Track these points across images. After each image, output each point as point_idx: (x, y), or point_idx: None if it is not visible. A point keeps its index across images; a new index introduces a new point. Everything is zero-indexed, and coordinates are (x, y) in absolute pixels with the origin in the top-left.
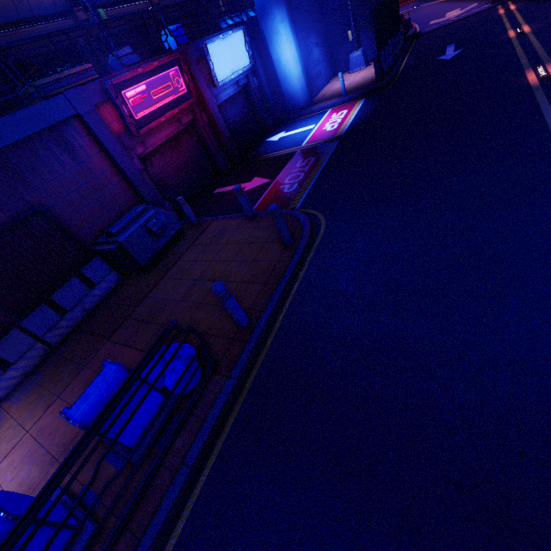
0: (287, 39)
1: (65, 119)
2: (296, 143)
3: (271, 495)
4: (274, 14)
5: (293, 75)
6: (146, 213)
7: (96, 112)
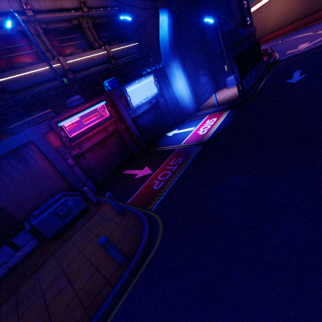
0: (180, 76)
1: (23, 144)
2: (179, 141)
3: None
4: (172, 64)
5: (185, 95)
6: (59, 200)
7: (44, 137)
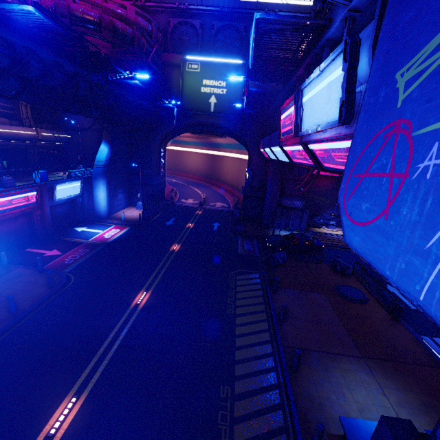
0: (103, 191)
1: None
2: (87, 237)
3: (1, 361)
4: (100, 180)
5: (102, 204)
6: None
7: None
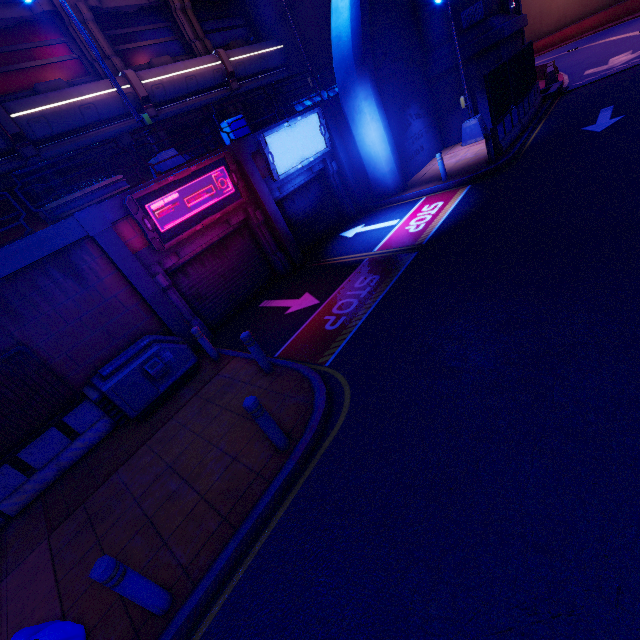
0: (373, 117)
1: (74, 241)
2: (368, 246)
3: None
4: (356, 91)
5: (379, 157)
6: (148, 350)
7: (113, 230)
